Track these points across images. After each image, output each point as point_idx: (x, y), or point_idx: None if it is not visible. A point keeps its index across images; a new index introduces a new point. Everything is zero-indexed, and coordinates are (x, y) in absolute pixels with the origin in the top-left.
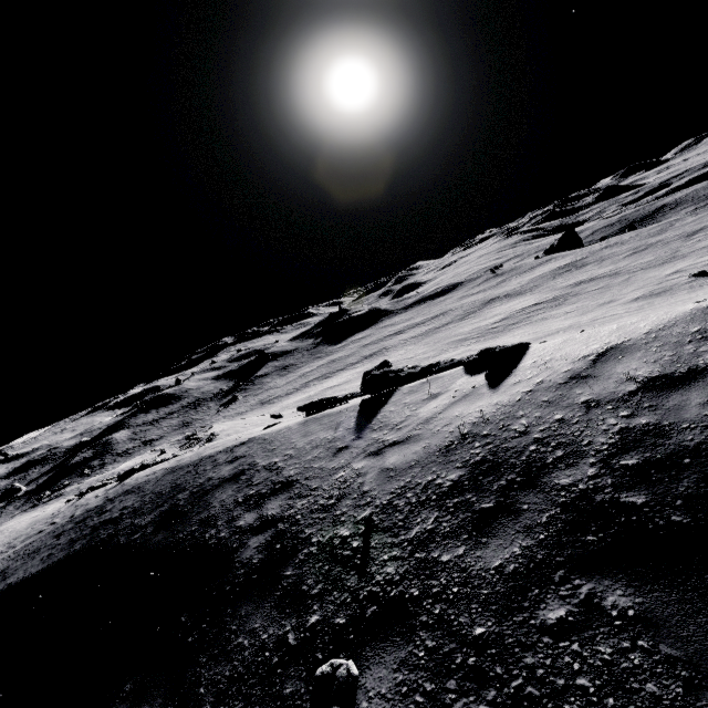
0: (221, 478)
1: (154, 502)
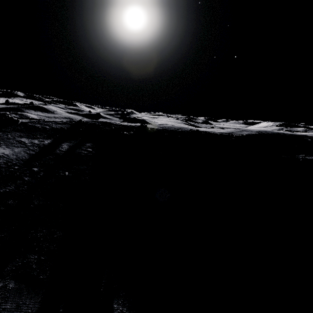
0: (280, 132)
1: (267, 131)
